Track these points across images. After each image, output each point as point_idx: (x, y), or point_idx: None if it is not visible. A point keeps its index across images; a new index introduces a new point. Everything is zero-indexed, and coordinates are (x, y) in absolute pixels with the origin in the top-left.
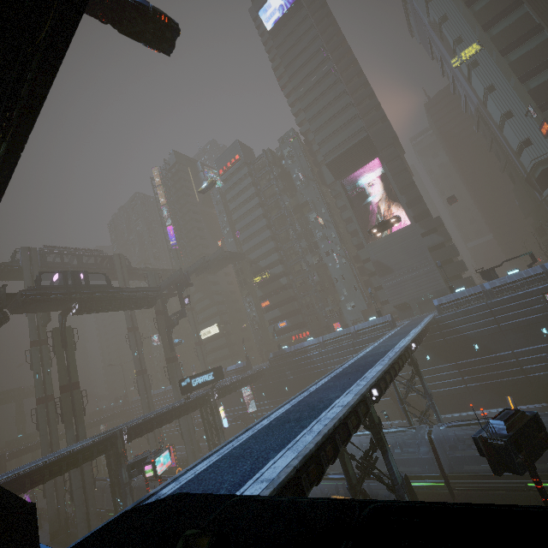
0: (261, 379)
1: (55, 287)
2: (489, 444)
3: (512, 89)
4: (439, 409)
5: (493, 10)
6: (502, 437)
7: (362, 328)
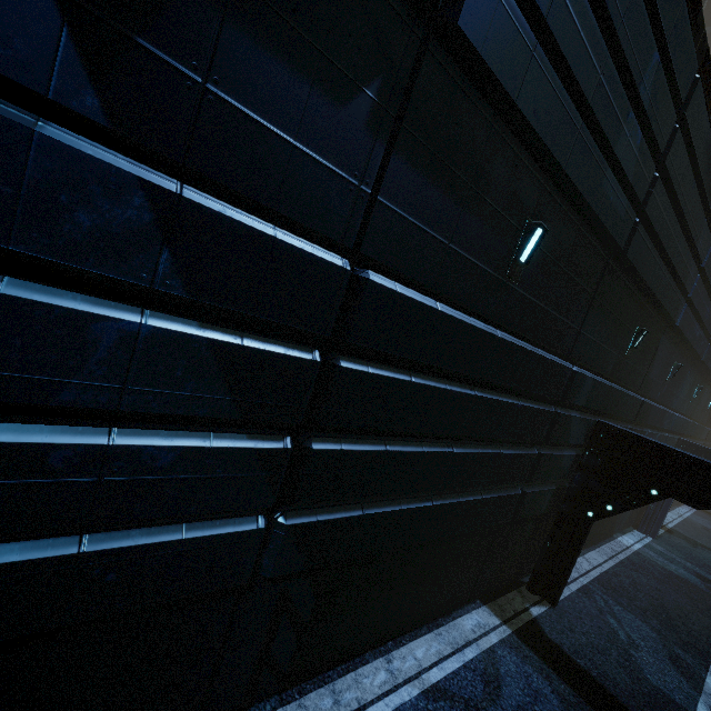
0: None
1: None
2: None
3: None
4: None
5: None
6: None
7: None
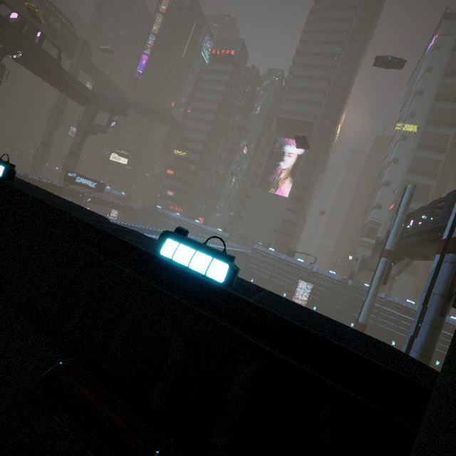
0: (129, 214)
1: (8, 24)
2: None
3: (403, 171)
4: None
5: (441, 116)
6: None
7: (209, 230)
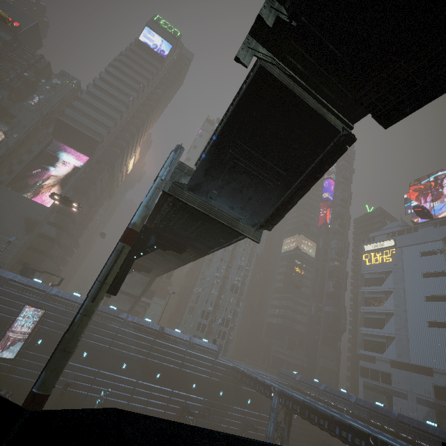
0: None
1: None
2: None
3: None
4: None
5: None
6: None
7: None
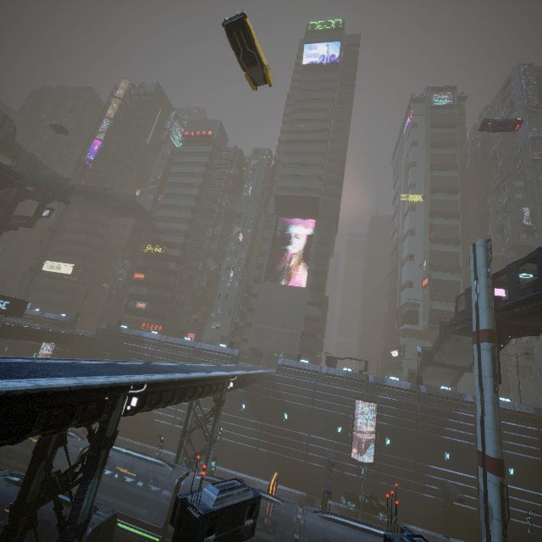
0: (74, 345)
1: None
2: (187, 512)
3: (423, 242)
4: (222, 460)
5: (442, 183)
6: (203, 508)
7: (208, 349)
